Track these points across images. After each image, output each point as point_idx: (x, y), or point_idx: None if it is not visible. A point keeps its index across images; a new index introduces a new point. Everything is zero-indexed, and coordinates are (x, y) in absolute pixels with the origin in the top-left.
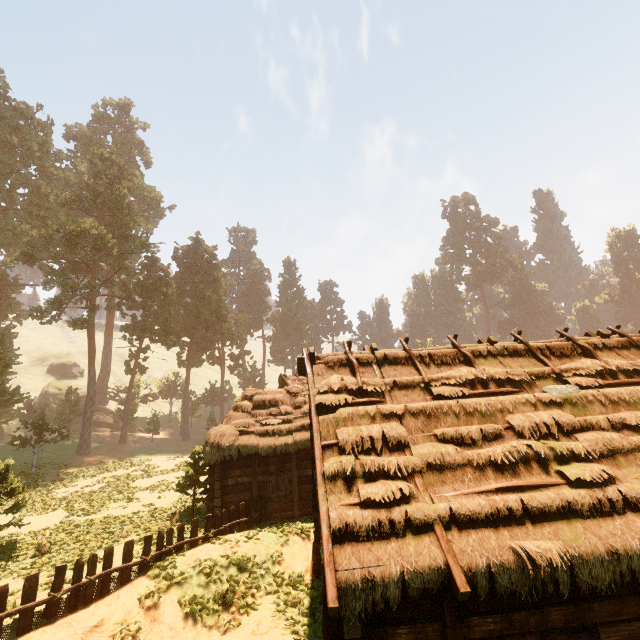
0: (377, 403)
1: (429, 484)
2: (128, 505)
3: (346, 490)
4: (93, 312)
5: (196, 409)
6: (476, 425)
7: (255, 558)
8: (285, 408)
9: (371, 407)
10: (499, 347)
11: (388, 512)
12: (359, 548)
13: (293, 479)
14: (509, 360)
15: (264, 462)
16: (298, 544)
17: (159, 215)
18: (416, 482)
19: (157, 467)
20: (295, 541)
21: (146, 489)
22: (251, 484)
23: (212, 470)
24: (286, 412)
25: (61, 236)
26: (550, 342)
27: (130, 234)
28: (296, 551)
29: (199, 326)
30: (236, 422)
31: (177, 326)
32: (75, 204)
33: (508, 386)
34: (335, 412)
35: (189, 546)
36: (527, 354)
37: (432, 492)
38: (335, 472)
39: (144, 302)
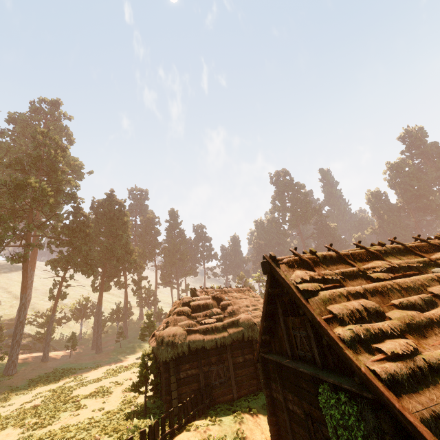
0: (339, 287)
1: (416, 339)
2: (79, 412)
3: (365, 350)
4: (30, 248)
5: (104, 326)
6: (414, 296)
7: (226, 438)
8: (215, 310)
9: (341, 289)
10: (389, 247)
11: (412, 361)
12: (410, 393)
13: (230, 366)
14: (398, 255)
15: (206, 355)
16: (251, 420)
17: (79, 178)
18: (408, 338)
19: (86, 377)
20: (247, 418)
21: (89, 396)
22: (198, 375)
23: (167, 366)
24: (217, 313)
25: (7, 189)
26: (413, 243)
27: (62, 189)
28: (252, 427)
29: (112, 258)
30: (182, 324)
31: (95, 259)
32: (18, 166)
33: (411, 271)
34: (315, 295)
35: (169, 437)
36: (406, 251)
37: (423, 344)
38: (351, 337)
39: (70, 240)
